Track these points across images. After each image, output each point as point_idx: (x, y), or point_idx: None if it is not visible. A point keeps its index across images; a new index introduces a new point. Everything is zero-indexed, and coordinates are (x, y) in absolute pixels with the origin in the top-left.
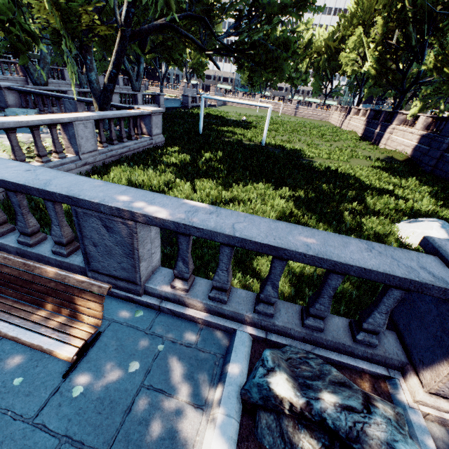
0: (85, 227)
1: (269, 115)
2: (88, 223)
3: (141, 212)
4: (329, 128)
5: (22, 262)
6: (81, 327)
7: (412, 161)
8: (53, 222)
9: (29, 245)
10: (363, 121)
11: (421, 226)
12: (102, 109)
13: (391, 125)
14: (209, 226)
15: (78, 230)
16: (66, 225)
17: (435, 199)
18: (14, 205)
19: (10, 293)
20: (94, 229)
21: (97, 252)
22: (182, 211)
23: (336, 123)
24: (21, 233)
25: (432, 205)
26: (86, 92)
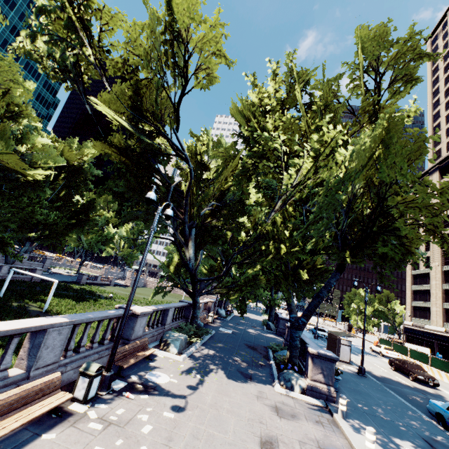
0: None
1: (53, 287)
2: None
3: None
4: None
5: None
6: None
7: None
8: None
9: None
10: None
11: None
12: None
13: None
14: None
15: None
16: None
17: None
18: None
19: None
20: None
21: None
22: None
23: None
24: None
25: None
26: None
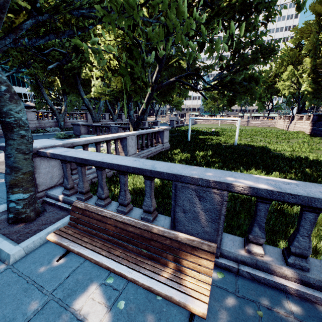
0: (179, 197)
1: (238, 125)
2: (183, 194)
3: (235, 183)
4: (279, 131)
5: (142, 223)
6: (197, 283)
7: None
8: (146, 195)
9: (125, 213)
10: (309, 123)
11: None
12: (135, 130)
13: None
14: (302, 193)
15: (173, 200)
16: (153, 198)
17: None
18: (121, 184)
19: (131, 248)
20: (187, 198)
21: (184, 217)
22: (264, 182)
23: (282, 127)
24: (120, 204)
25: None
26: (119, 123)
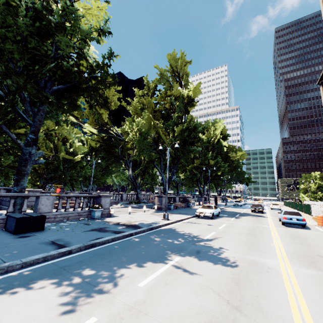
0: None
1: None
2: None
3: None
4: None
5: None
6: None
7: None
8: None
9: None
10: None
11: None
12: None
13: None
14: None
15: None
16: None
17: None
18: None
19: None
20: None
21: None
22: None
23: None
24: None
25: None
26: None
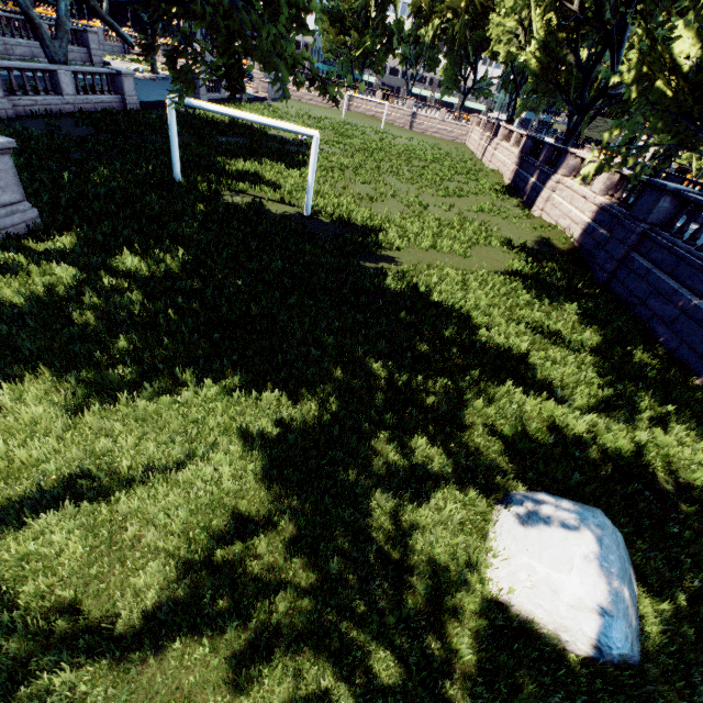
0: None
1: (314, 153)
2: None
3: None
4: (460, 163)
5: None
6: None
7: (579, 253)
8: None
9: None
10: (515, 155)
11: (549, 553)
12: None
13: (555, 176)
14: None
15: None
16: None
17: (602, 373)
18: None
19: None
20: None
21: None
22: None
23: (475, 151)
24: None
25: (593, 401)
26: None
